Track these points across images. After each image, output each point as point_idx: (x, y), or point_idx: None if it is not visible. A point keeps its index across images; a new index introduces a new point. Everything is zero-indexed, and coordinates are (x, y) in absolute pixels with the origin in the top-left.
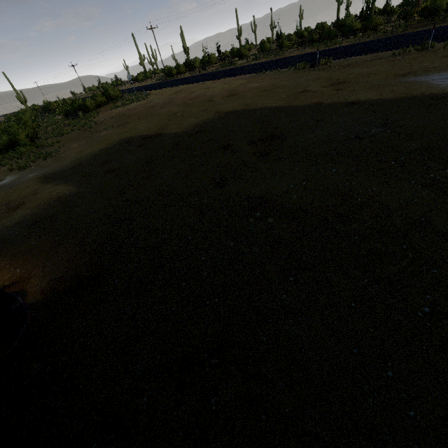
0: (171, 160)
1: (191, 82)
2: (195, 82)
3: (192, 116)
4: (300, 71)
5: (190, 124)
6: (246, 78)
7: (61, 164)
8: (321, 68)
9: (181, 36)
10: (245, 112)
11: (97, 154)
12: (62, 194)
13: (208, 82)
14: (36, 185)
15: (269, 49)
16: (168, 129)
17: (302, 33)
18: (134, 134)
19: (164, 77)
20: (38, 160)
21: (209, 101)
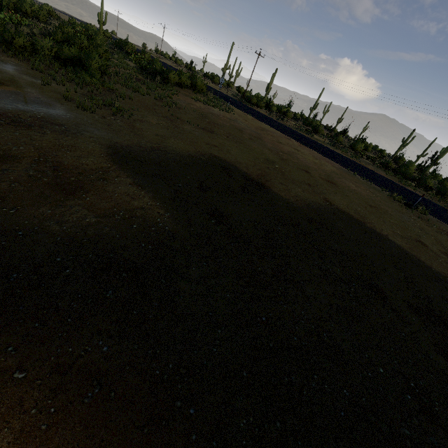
0: (306, 261)
1: (275, 127)
2: (279, 130)
3: (297, 184)
4: (397, 203)
5: (302, 199)
6: (337, 168)
7: (139, 141)
8: (418, 215)
9: (272, 76)
10: (365, 227)
11: (187, 160)
12: (151, 217)
13: (294, 140)
14: (103, 158)
15: (339, 141)
16: (273, 185)
17: (367, 146)
18: (229, 159)
19: (241, 98)
20: (104, 109)
21: (308, 173)
